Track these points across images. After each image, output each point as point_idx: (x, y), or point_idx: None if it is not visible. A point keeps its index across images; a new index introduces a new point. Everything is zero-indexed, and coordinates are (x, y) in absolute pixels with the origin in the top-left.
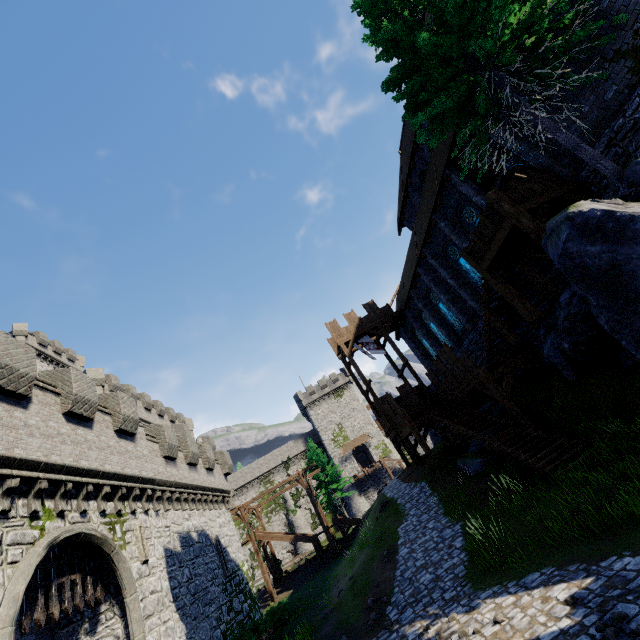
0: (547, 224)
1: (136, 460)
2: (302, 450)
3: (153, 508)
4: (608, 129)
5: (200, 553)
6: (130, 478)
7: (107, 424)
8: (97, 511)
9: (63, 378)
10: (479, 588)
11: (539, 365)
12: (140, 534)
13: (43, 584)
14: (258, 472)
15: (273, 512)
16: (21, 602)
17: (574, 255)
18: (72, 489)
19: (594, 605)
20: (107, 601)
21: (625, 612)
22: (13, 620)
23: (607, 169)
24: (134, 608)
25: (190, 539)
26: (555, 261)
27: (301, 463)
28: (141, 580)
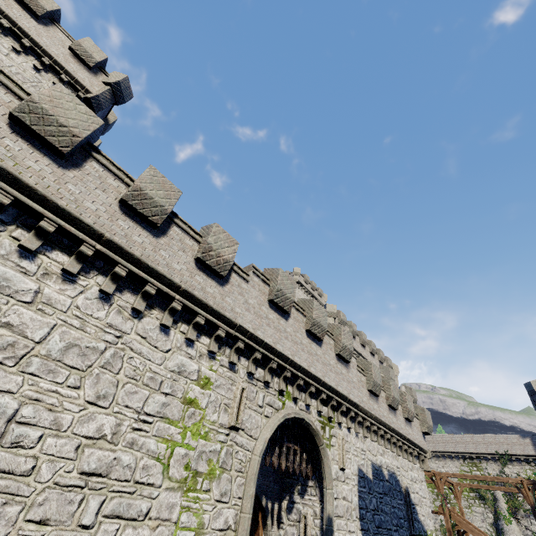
0: None
1: (346, 383)
2: (529, 453)
3: (354, 428)
4: None
5: (388, 492)
6: (340, 395)
7: (331, 347)
8: (315, 409)
9: (309, 305)
10: None
11: None
12: (341, 444)
13: (279, 440)
14: (462, 447)
15: (476, 501)
16: (267, 444)
17: None
18: (303, 385)
19: None
20: (313, 480)
21: None
22: (261, 454)
23: None
24: (329, 501)
25: (381, 473)
26: None
27: (525, 468)
28: (337, 482)
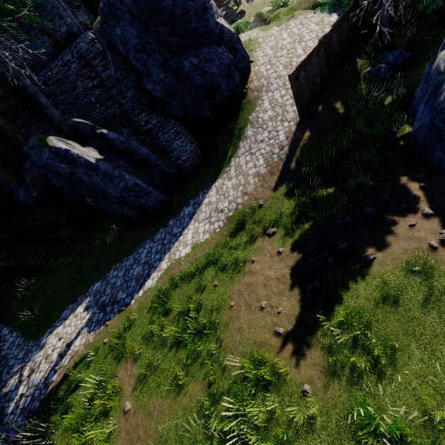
0: (30, 141)
1: None
2: None
3: None
4: (43, 73)
5: None
6: None
7: None
8: None
9: None
10: (39, 337)
11: (12, 203)
12: None
13: None
14: None
15: None
16: None
17: (53, 166)
18: None
19: (94, 304)
20: None
21: (104, 300)
22: None
23: (56, 114)
24: None
25: None
26: (40, 164)
27: None
28: None
